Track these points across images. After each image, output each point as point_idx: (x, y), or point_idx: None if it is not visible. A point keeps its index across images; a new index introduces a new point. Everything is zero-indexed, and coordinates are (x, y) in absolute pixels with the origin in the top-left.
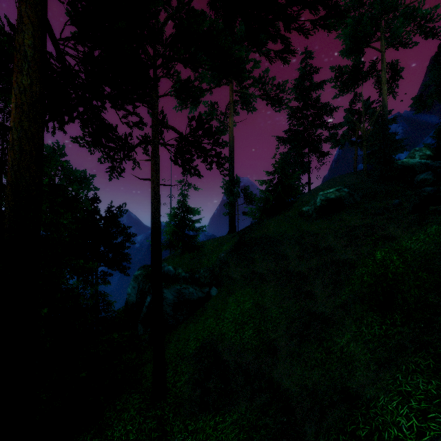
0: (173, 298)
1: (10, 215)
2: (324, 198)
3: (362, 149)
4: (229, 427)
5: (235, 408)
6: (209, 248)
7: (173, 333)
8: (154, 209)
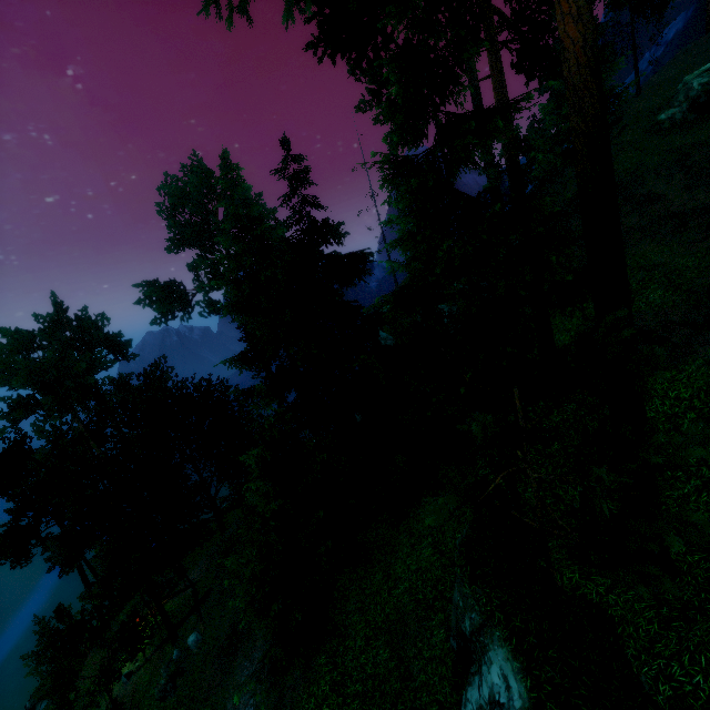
0: None
1: (594, 103)
2: (706, 81)
3: None
4: (699, 370)
5: (692, 357)
6: None
7: None
8: (512, 151)
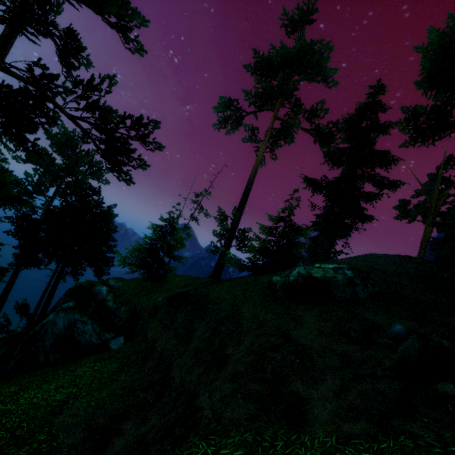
0: (62, 329)
1: None
2: (303, 273)
3: (440, 232)
4: None
5: None
6: (171, 285)
7: (21, 377)
8: None
